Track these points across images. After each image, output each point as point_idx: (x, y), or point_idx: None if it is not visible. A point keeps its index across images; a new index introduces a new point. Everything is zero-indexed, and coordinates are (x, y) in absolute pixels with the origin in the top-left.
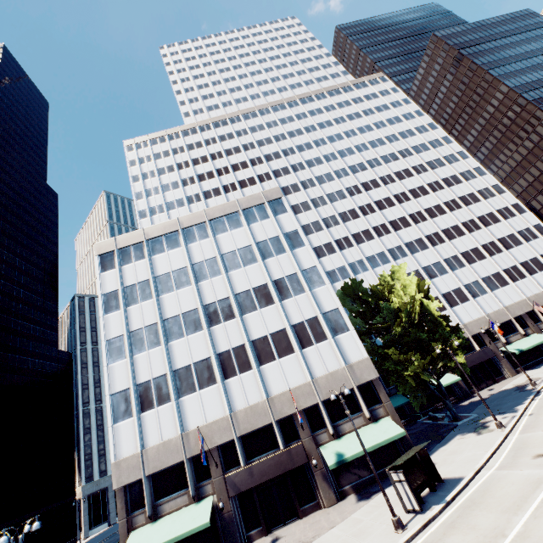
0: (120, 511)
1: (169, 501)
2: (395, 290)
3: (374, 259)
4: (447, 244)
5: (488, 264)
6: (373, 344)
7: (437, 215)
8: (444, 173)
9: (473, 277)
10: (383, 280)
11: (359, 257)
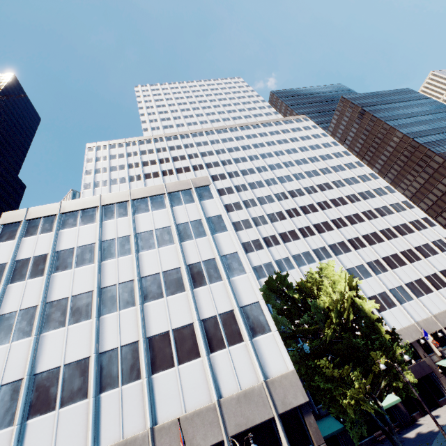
0: None
1: None
2: (323, 286)
3: (300, 257)
4: (368, 249)
5: (409, 270)
6: (300, 351)
7: (356, 222)
8: (359, 188)
9: (396, 282)
10: (310, 275)
11: (285, 255)
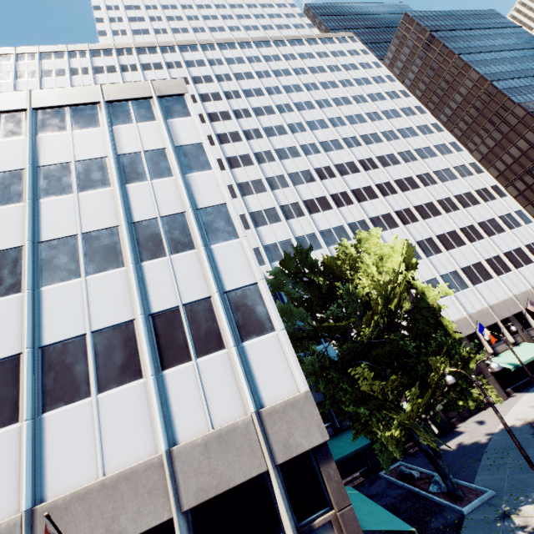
0: None
1: None
2: (363, 264)
3: (330, 234)
4: (420, 224)
5: (468, 251)
6: (321, 357)
7: (409, 189)
8: (417, 143)
9: (451, 266)
10: (344, 251)
11: (310, 230)
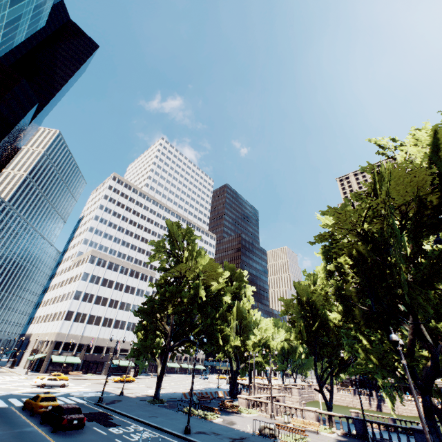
0: (52, 347)
1: (66, 352)
2: None
3: None
4: None
5: None
6: None
7: None
8: None
9: None
10: None
11: None
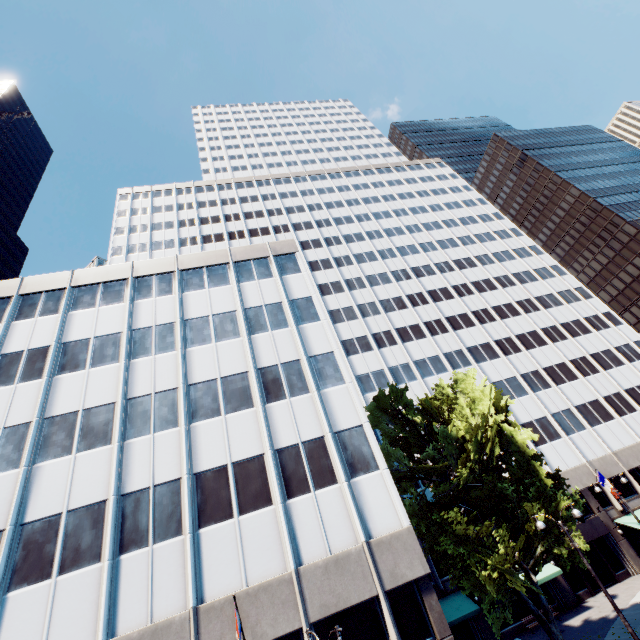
0: None
1: None
2: (458, 406)
3: (425, 364)
4: (524, 354)
5: (581, 386)
6: (420, 499)
7: (508, 316)
8: (514, 267)
9: (562, 404)
10: (439, 390)
11: (404, 360)
